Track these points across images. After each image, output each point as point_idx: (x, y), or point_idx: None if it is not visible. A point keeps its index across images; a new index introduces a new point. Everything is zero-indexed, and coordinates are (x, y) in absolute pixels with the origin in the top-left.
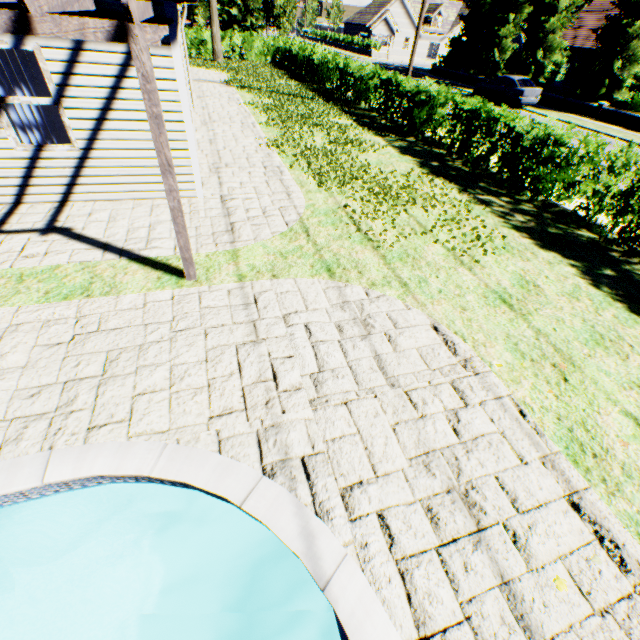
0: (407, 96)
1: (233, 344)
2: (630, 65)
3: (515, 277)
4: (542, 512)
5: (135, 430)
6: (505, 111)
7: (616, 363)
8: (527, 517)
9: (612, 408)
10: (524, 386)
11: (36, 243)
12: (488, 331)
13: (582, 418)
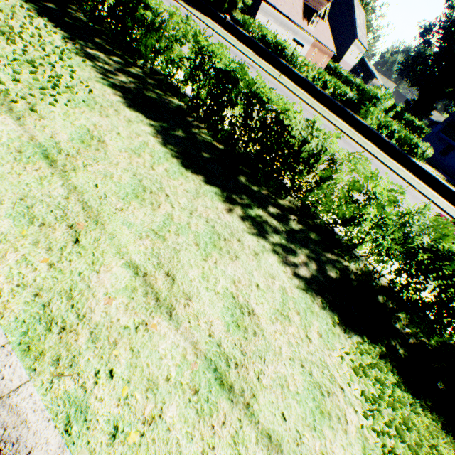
0: None
1: None
2: None
3: (81, 131)
4: None
5: None
6: None
7: (146, 214)
8: None
9: (118, 262)
10: (8, 261)
11: None
12: None
13: (73, 284)
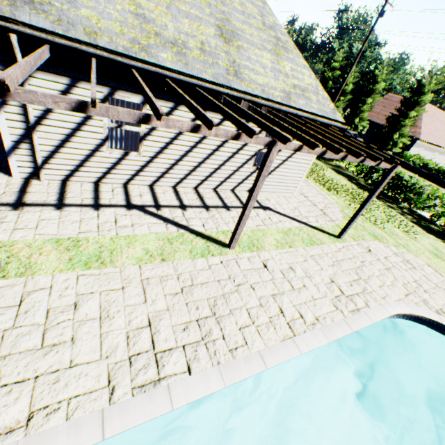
0: None
1: (382, 268)
2: (401, 138)
3: (430, 245)
4: None
5: (391, 299)
6: None
7: None
8: None
9: None
10: None
11: (267, 215)
12: (443, 268)
13: None
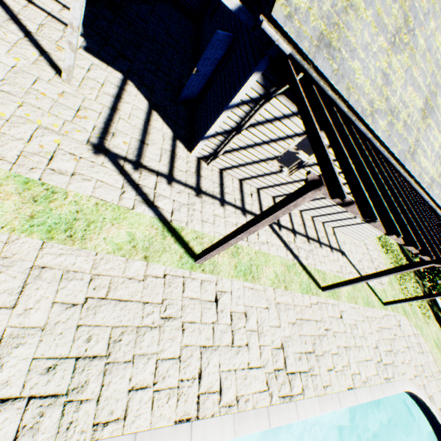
0: None
1: (405, 346)
2: None
3: (435, 334)
4: None
5: (406, 376)
6: None
7: None
8: None
9: None
10: None
11: (343, 261)
12: (438, 359)
13: None
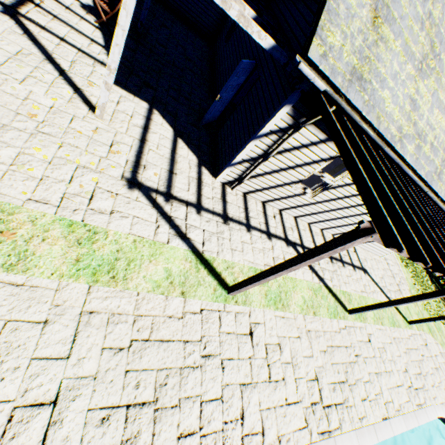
0: None
1: (433, 367)
2: None
3: None
4: None
5: (437, 400)
6: None
7: None
8: None
9: None
10: None
11: (366, 279)
12: None
13: None
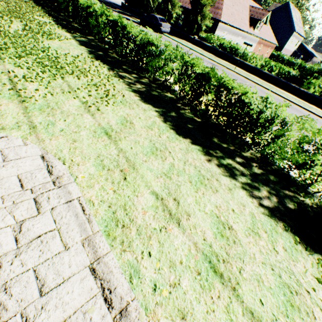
0: (84, 8)
1: None
2: (204, 19)
3: (121, 118)
4: (65, 286)
5: None
6: (132, 24)
7: (159, 163)
8: (49, 296)
9: (146, 191)
10: (95, 188)
11: None
12: (86, 154)
13: (126, 202)
